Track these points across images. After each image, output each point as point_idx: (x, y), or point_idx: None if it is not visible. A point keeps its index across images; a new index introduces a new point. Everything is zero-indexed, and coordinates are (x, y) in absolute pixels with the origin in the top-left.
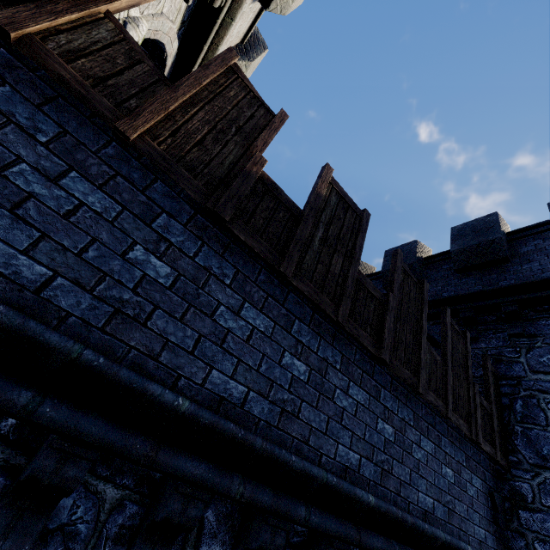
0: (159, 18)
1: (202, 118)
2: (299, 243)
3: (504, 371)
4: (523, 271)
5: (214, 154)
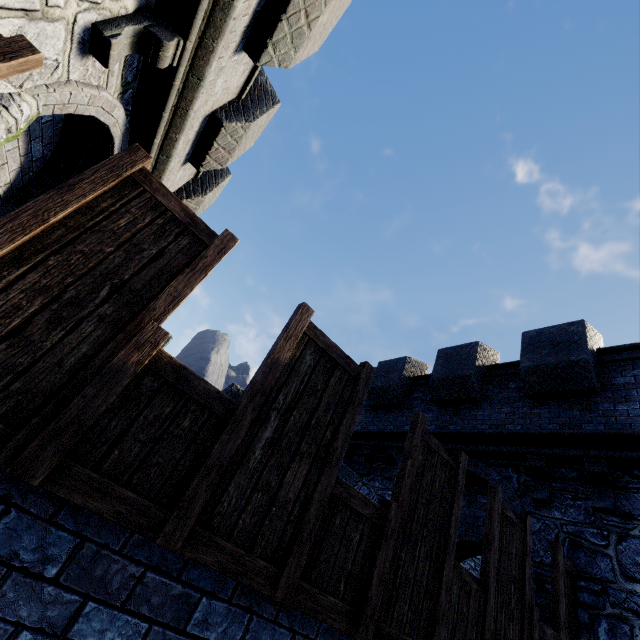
0: (62, 88)
1: (37, 281)
2: (213, 471)
3: (583, 565)
4: (617, 415)
5: (49, 344)
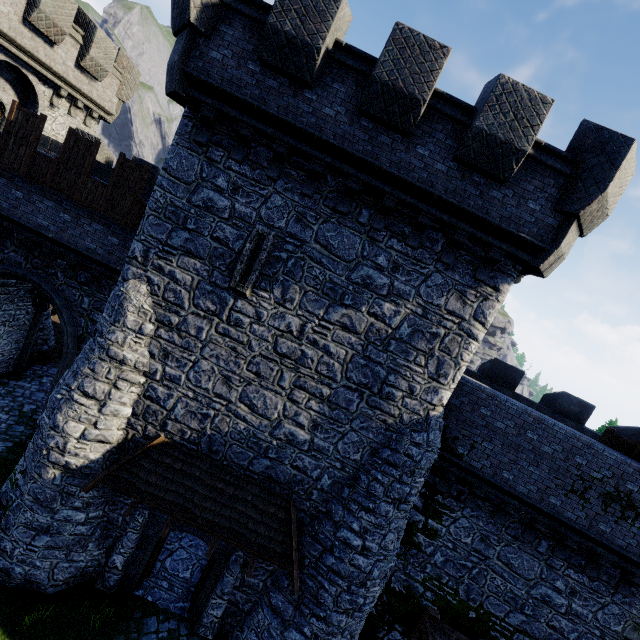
0: None
1: None
2: (0, 149)
3: None
4: None
5: None
